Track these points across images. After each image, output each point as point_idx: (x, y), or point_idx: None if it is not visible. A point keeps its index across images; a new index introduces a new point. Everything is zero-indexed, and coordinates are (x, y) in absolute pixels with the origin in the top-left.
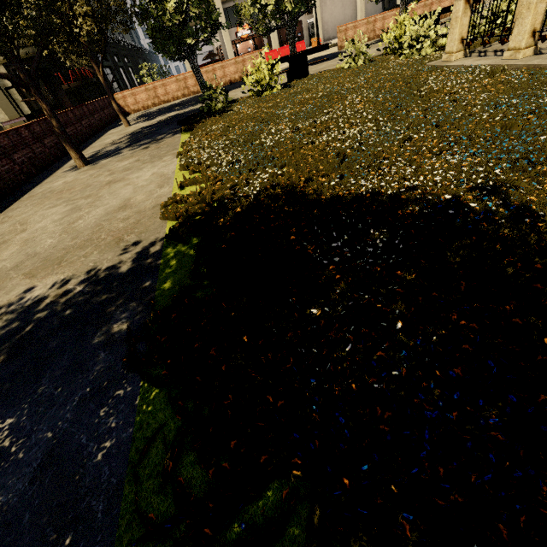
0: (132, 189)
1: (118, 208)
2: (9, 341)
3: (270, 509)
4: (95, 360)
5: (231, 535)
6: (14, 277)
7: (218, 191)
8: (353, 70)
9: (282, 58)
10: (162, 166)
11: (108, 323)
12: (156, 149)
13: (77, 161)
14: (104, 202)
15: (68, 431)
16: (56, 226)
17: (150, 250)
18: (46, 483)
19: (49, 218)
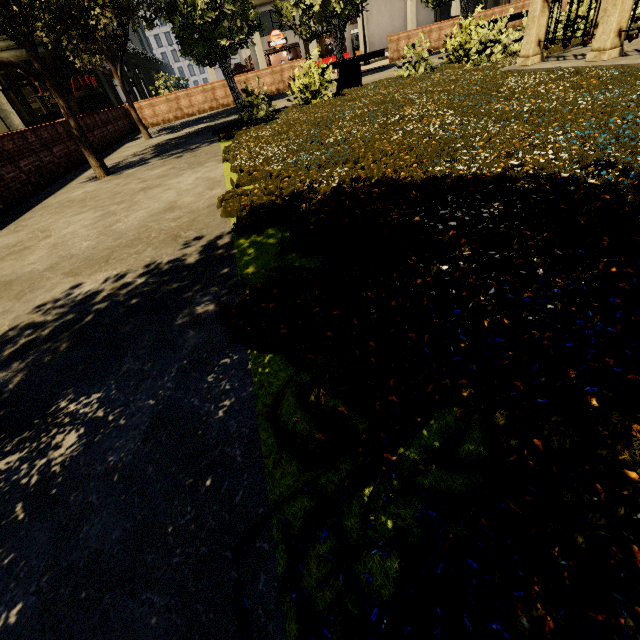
0: (176, 193)
1: (164, 210)
2: (68, 331)
3: (436, 434)
4: (184, 337)
5: (399, 458)
6: (52, 277)
7: (286, 187)
8: (414, 78)
9: (332, 64)
10: (206, 171)
11: (188, 306)
12: (193, 157)
13: (97, 170)
14: (144, 206)
15: (174, 397)
16: (90, 230)
17: (219, 243)
18: (163, 440)
19: (78, 224)
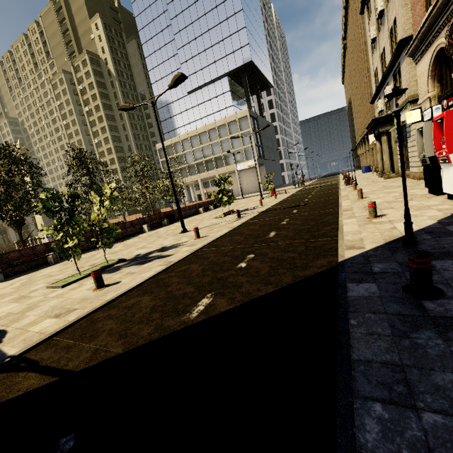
0: None
1: None
2: None
3: None
4: None
5: None
6: None
7: None
8: None
9: None
10: None
11: None
12: None
13: None
14: None
15: None
16: None
17: None
18: None
19: None
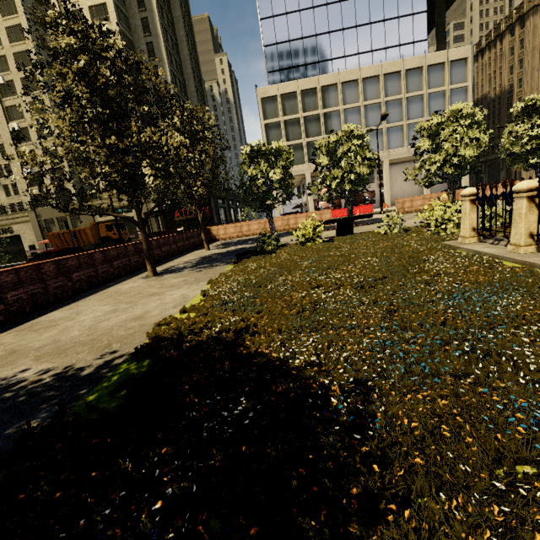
0: (158, 304)
1: (134, 318)
2: None
3: None
4: None
5: None
6: (30, 356)
7: (198, 323)
8: (386, 236)
9: (331, 220)
10: (193, 289)
11: (29, 418)
12: (204, 273)
13: (150, 272)
14: (133, 310)
15: None
16: (90, 322)
17: (114, 361)
18: None
19: (94, 313)
